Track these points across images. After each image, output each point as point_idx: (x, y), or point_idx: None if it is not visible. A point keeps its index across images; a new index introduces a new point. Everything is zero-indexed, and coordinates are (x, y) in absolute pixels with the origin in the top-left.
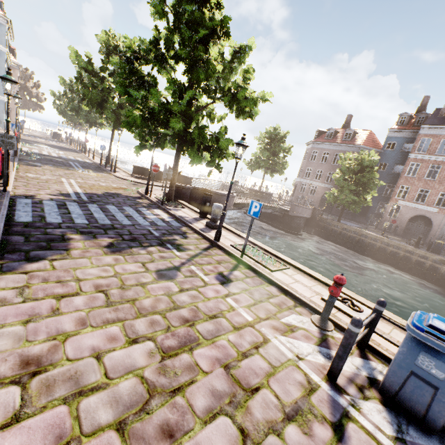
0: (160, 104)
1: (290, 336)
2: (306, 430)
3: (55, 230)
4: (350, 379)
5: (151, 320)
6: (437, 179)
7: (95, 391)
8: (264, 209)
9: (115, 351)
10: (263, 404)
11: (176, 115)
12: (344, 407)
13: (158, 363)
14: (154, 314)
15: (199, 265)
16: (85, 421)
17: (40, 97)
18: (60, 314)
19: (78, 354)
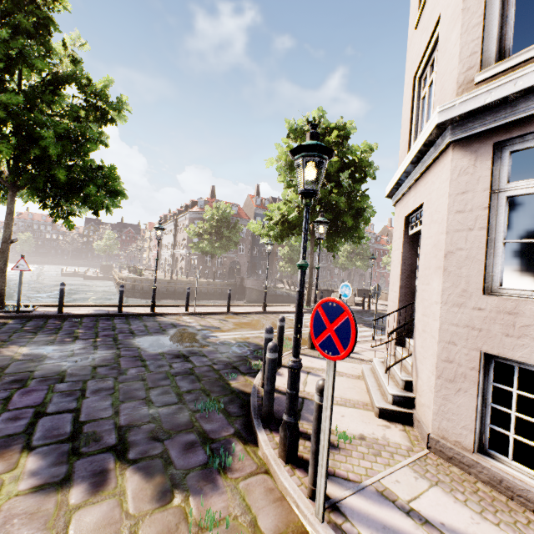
0: None
1: None
2: None
3: None
4: None
5: None
6: None
7: None
8: None
9: None
10: None
11: None
12: None
13: None
14: None
15: None
16: None
17: None
18: None
19: None
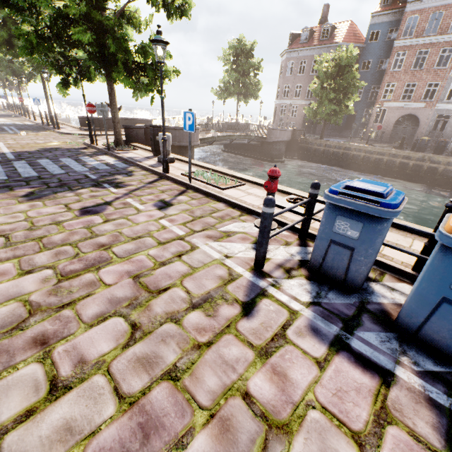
0: (54, 11)
1: (224, 240)
2: (211, 313)
3: None
4: (279, 265)
5: (57, 251)
6: (425, 68)
7: None
8: (239, 140)
9: (0, 284)
10: (168, 300)
11: (79, 23)
12: (263, 288)
13: (52, 286)
14: (63, 246)
15: (137, 197)
16: None
17: None
18: None
19: None
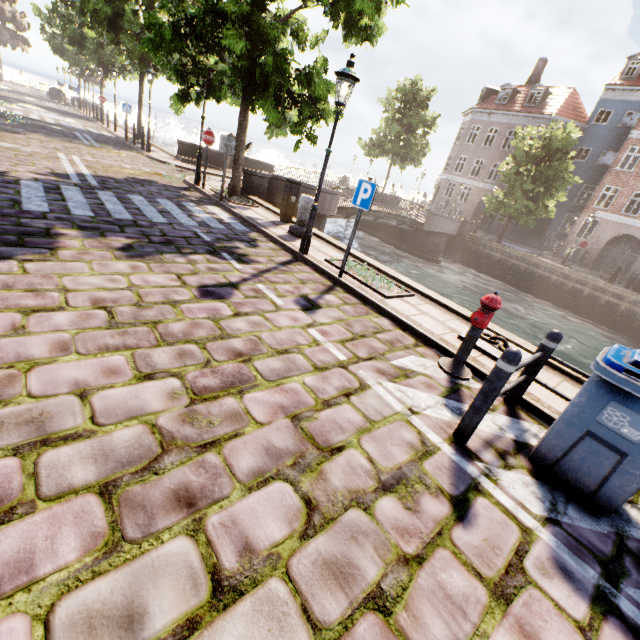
0: (204, 2)
1: (402, 383)
2: (411, 505)
3: (35, 221)
4: (488, 443)
5: (180, 350)
6: None
7: (71, 440)
8: (386, 220)
9: (114, 389)
10: (346, 468)
11: (234, 24)
12: (473, 478)
13: (184, 408)
14: (187, 343)
15: (270, 283)
16: (47, 481)
17: (20, 21)
18: (27, 334)
19: (50, 390)
